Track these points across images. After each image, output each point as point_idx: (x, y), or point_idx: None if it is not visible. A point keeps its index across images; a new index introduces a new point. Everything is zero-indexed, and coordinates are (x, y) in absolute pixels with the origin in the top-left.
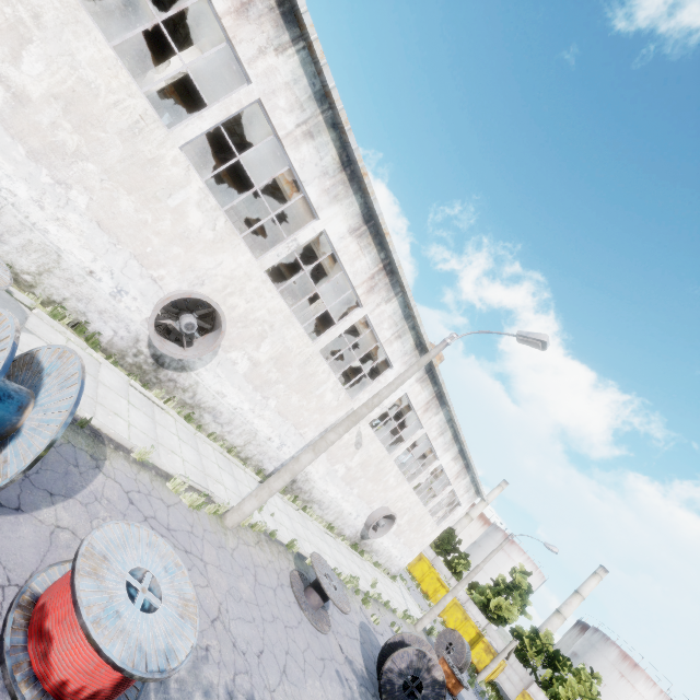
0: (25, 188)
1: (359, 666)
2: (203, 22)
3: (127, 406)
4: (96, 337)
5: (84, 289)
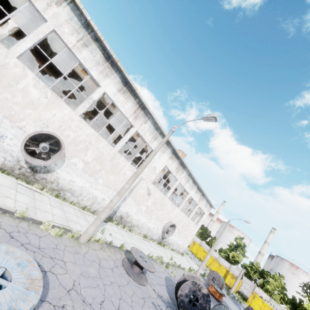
0: None
1: (166, 298)
2: (21, 1)
3: (15, 193)
4: None
5: None
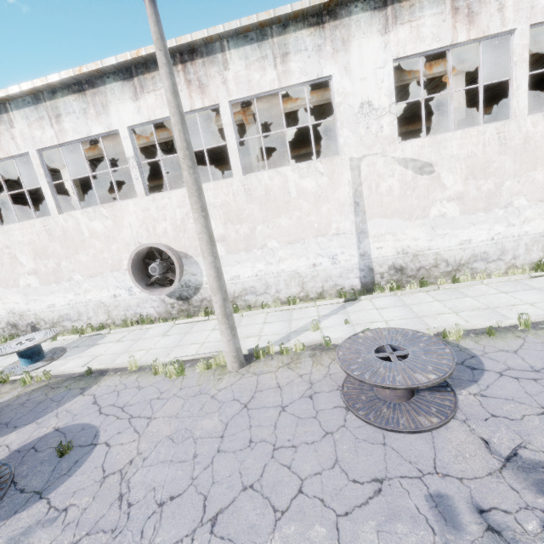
0: (70, 294)
1: None
2: (51, 161)
3: (159, 339)
4: (152, 317)
5: (123, 304)
